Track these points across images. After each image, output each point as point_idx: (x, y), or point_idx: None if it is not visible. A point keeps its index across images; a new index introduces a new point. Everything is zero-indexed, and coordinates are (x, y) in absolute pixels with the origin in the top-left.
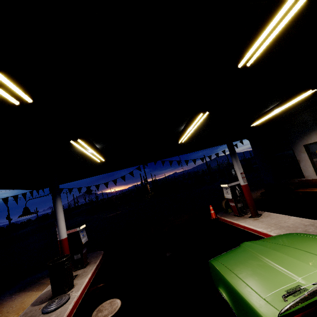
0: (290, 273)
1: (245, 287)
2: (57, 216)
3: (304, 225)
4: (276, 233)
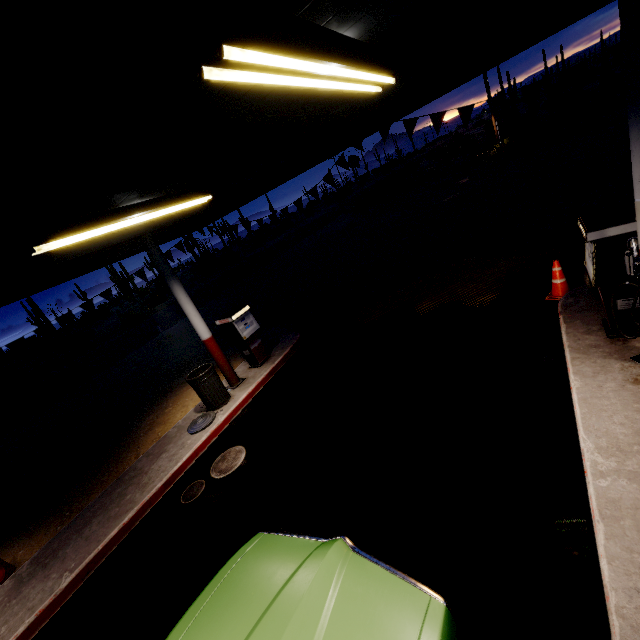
0: None
1: None
2: (184, 310)
3: None
4: (607, 495)
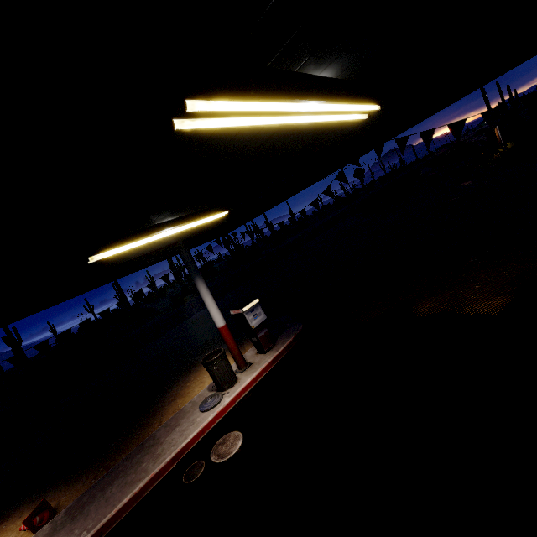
0: None
1: None
2: (204, 302)
3: None
4: None
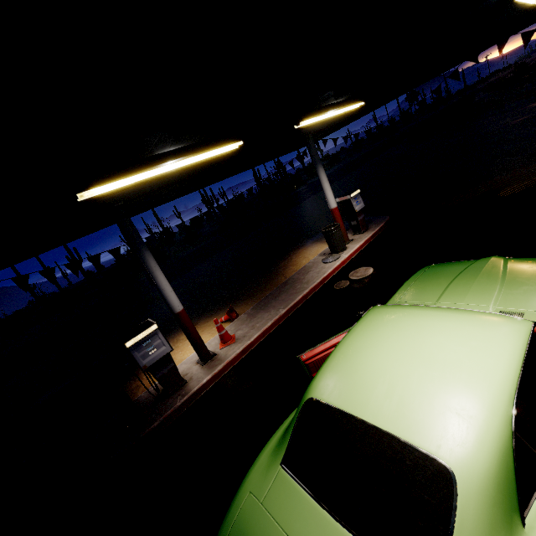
0: (440, 297)
1: (402, 293)
2: (323, 187)
3: None
4: None
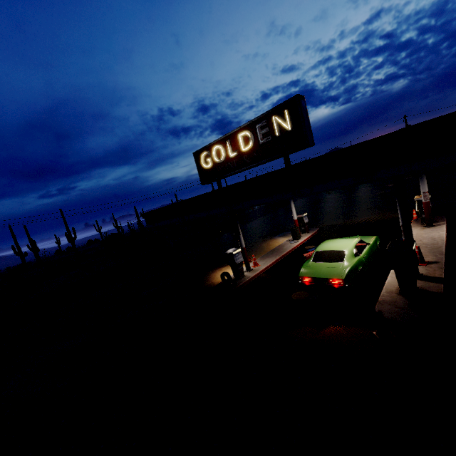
0: None
1: None
2: (292, 209)
3: (431, 237)
4: None
